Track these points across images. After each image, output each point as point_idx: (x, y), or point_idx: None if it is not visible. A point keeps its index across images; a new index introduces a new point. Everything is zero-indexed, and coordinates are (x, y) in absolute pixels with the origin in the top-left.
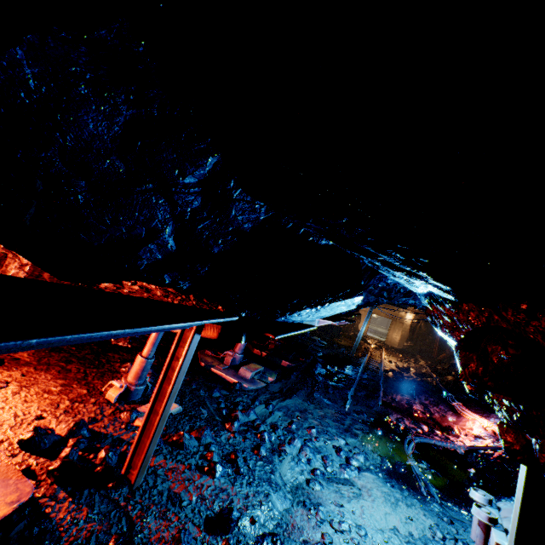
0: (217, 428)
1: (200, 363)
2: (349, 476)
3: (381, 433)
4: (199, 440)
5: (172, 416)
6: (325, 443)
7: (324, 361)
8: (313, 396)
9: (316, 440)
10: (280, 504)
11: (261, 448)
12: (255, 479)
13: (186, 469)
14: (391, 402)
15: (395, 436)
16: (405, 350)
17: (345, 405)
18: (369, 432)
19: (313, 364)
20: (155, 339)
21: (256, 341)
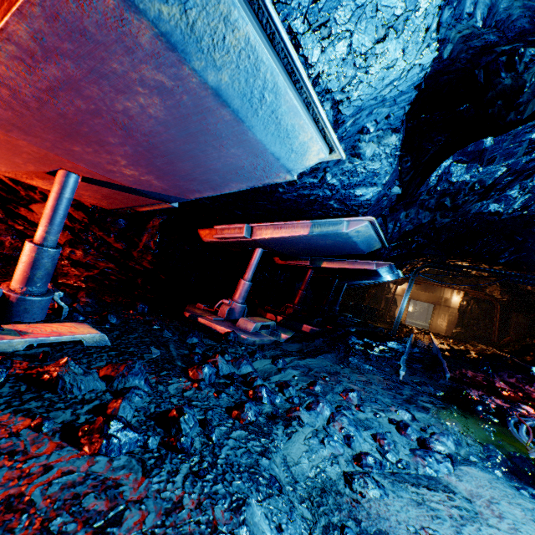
0: (167, 373)
1: (184, 313)
2: (436, 472)
3: (465, 411)
4: (109, 381)
5: (81, 347)
6: (376, 415)
7: (358, 335)
8: (348, 360)
9: (358, 410)
10: (274, 533)
11: (246, 406)
12: (217, 463)
13: (28, 429)
14: (461, 378)
15: (489, 415)
16: (455, 337)
17: (397, 374)
18: (444, 407)
19: (345, 336)
20: (51, 209)
21: (270, 307)
